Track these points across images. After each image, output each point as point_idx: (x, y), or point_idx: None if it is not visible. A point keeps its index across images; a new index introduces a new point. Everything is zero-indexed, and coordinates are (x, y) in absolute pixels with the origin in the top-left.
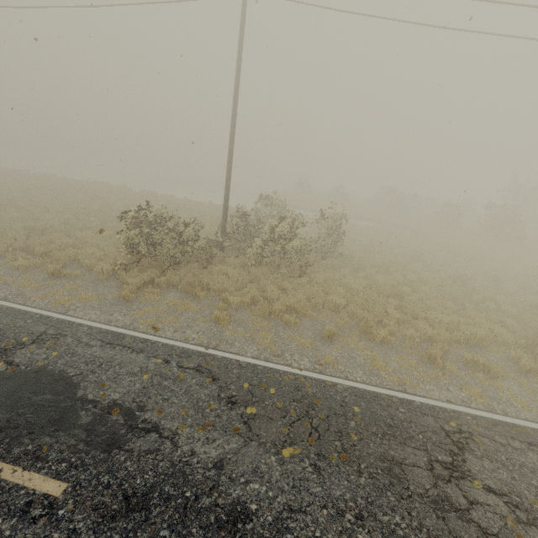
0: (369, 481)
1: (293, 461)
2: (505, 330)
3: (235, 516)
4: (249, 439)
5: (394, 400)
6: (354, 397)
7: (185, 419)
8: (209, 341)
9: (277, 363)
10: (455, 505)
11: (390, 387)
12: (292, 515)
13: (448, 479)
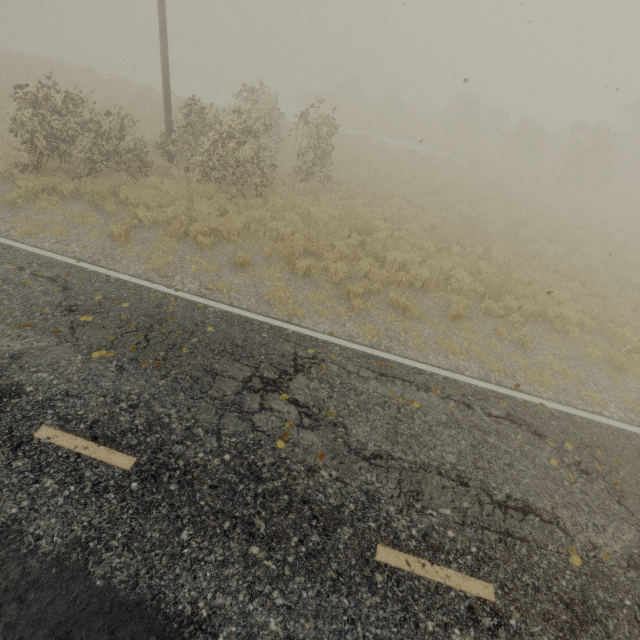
0: (169, 383)
1: (100, 362)
2: (467, 276)
3: (6, 393)
4: (65, 340)
5: (264, 326)
6: (219, 319)
7: (6, 319)
8: (92, 256)
9: (157, 283)
10: (243, 409)
11: (275, 317)
12: (65, 398)
13: (257, 391)
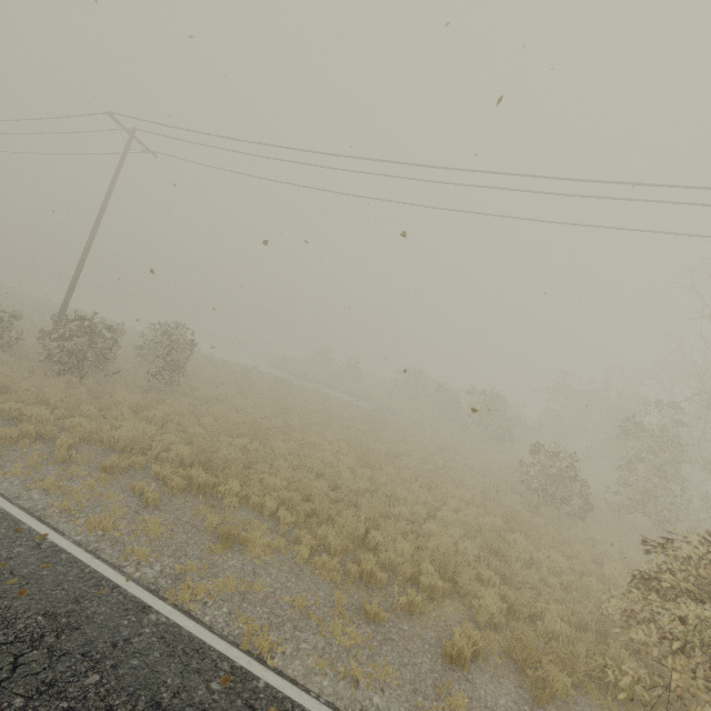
0: None
1: None
2: (184, 449)
3: None
4: None
5: None
6: None
7: None
8: None
9: None
10: None
11: None
12: None
13: None
